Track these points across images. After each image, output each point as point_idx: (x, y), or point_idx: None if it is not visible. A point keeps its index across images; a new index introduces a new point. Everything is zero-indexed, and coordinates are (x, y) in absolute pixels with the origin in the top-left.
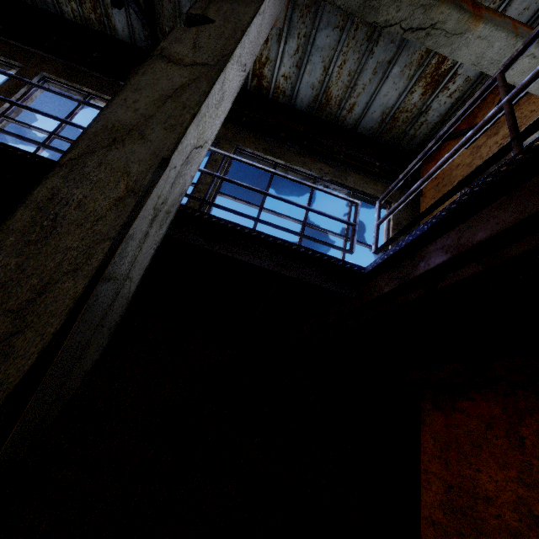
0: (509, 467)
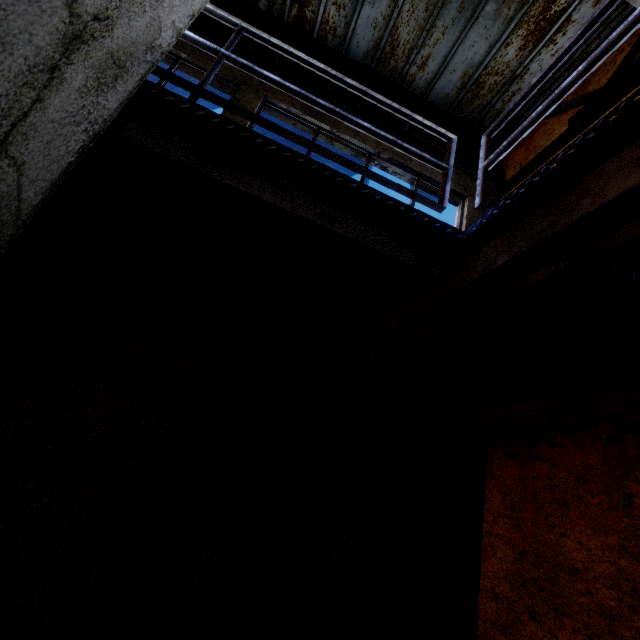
0: (607, 532)
